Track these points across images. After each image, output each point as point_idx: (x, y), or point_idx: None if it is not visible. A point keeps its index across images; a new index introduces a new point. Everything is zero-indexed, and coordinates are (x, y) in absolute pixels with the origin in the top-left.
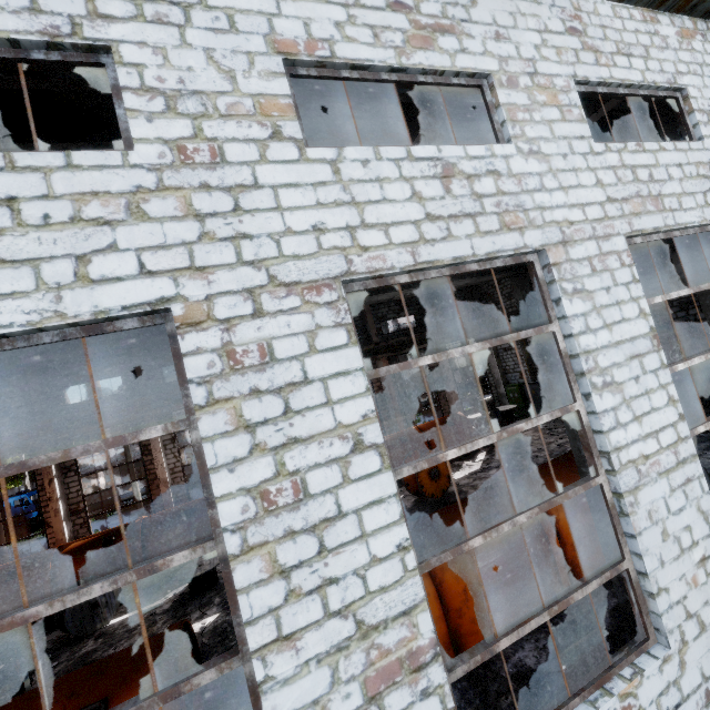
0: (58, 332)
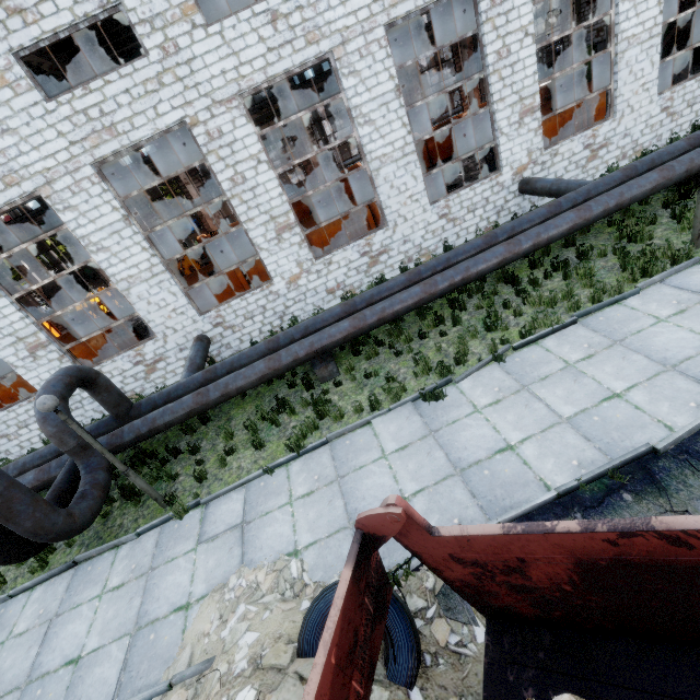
0: None
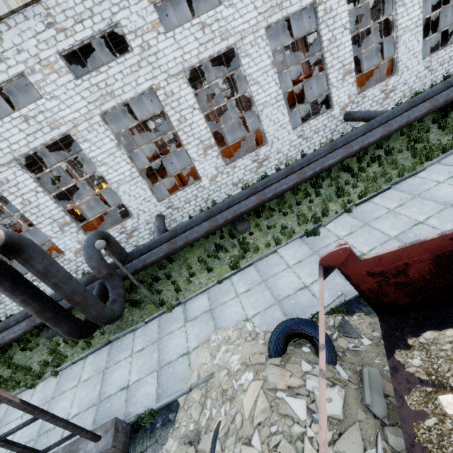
0: (299, 11)
